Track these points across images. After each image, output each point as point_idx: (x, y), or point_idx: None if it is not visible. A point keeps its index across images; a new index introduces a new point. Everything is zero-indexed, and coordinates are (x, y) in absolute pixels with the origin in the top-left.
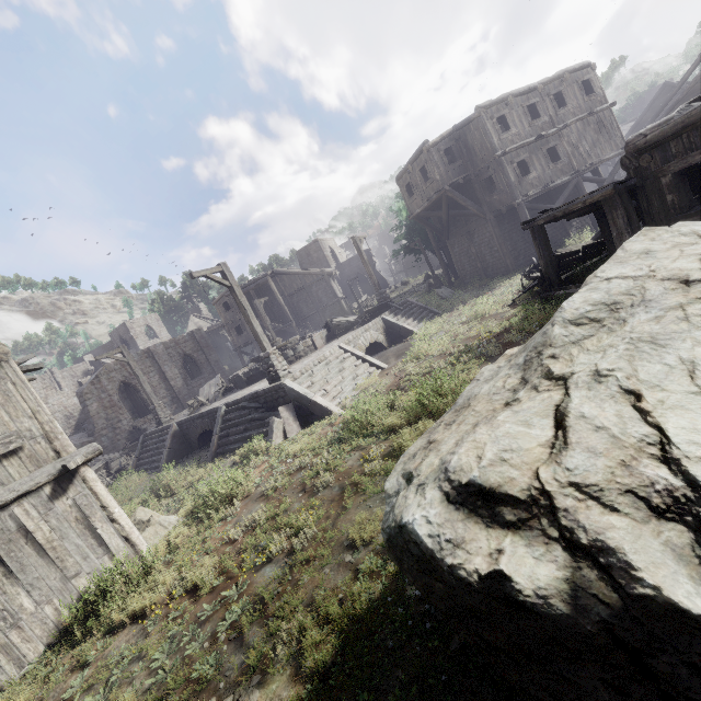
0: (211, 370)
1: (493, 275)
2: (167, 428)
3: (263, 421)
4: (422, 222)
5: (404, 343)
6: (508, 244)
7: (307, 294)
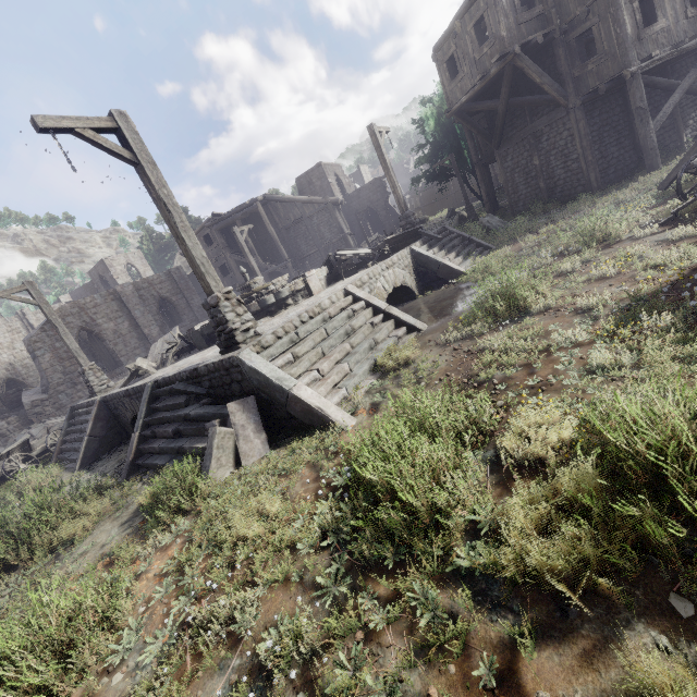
0: (194, 317)
1: (562, 198)
2: (93, 404)
3: (203, 423)
4: (464, 121)
5: (446, 289)
6: (596, 149)
7: (306, 227)
